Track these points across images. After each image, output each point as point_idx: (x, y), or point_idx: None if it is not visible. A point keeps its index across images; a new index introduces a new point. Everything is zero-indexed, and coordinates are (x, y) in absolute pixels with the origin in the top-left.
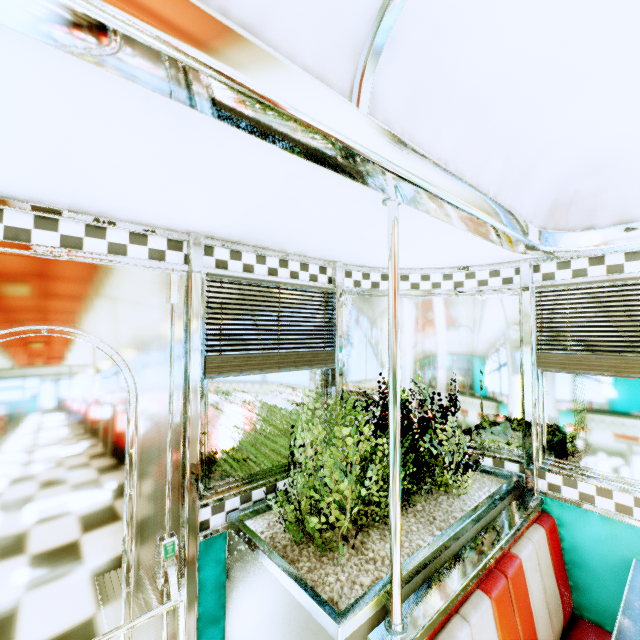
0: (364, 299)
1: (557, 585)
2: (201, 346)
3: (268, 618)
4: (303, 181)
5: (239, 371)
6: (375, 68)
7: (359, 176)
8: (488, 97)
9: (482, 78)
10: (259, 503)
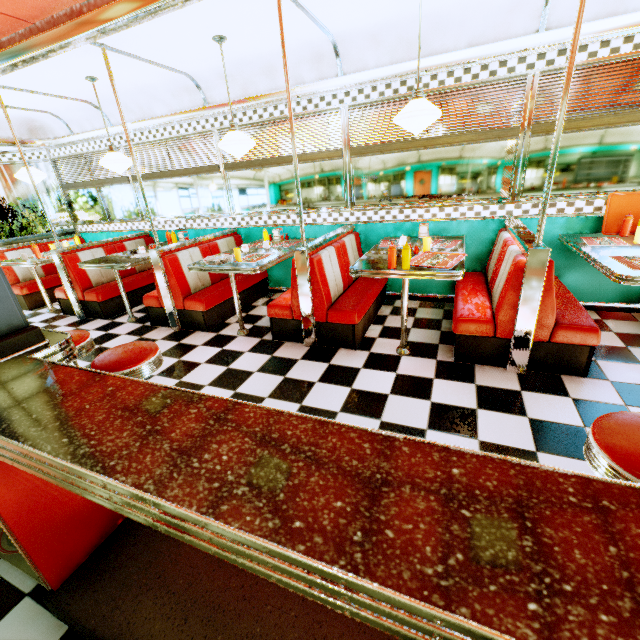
0: None
1: None
2: None
3: None
4: None
5: None
6: None
7: None
8: None
9: None
10: None
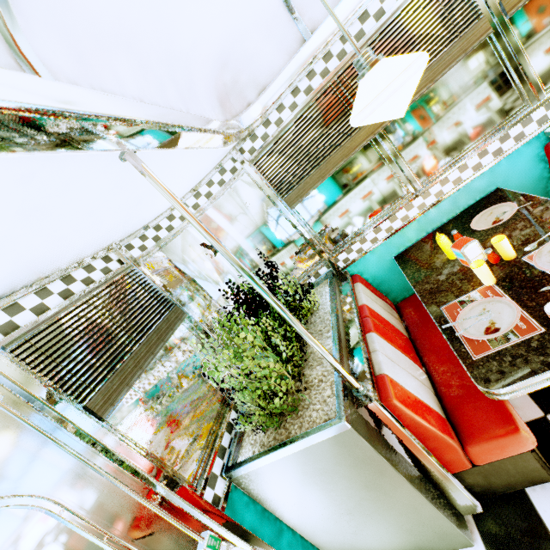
0: (158, 255)
1: (382, 300)
2: (71, 404)
3: (307, 479)
4: (38, 180)
5: (126, 387)
6: (21, 32)
7: (92, 142)
8: (127, 32)
9: (111, 16)
10: (233, 443)
